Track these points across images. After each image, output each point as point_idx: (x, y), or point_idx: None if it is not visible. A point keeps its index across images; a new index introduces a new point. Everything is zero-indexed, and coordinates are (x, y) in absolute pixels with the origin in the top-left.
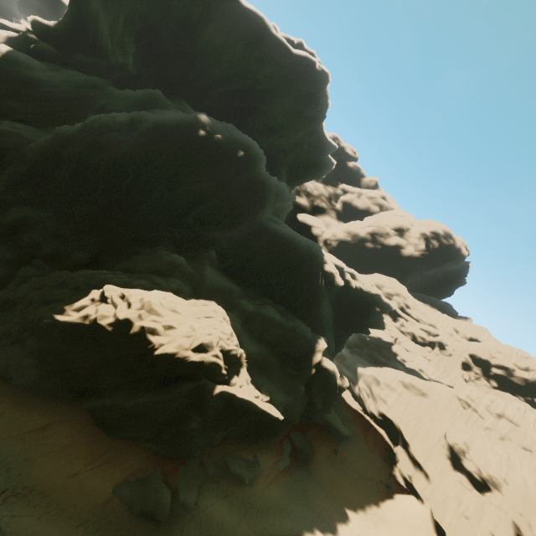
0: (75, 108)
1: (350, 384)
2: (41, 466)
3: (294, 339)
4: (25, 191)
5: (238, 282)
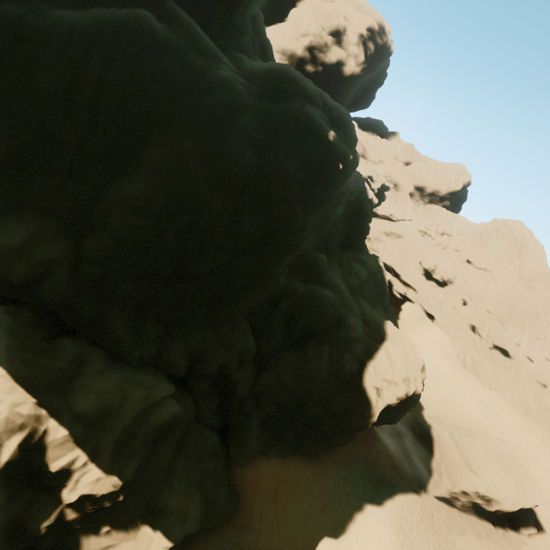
0: (3, 118)
1: None
2: (358, 451)
3: (377, 280)
4: (151, 330)
5: (328, 258)
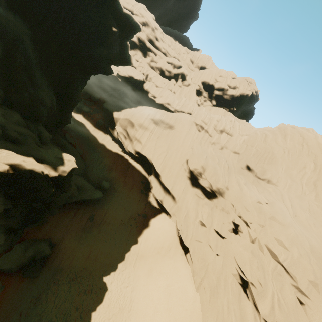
0: None
1: (109, 130)
2: None
3: None
4: None
5: None
